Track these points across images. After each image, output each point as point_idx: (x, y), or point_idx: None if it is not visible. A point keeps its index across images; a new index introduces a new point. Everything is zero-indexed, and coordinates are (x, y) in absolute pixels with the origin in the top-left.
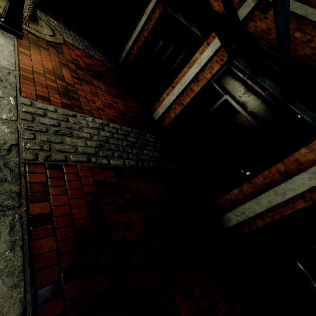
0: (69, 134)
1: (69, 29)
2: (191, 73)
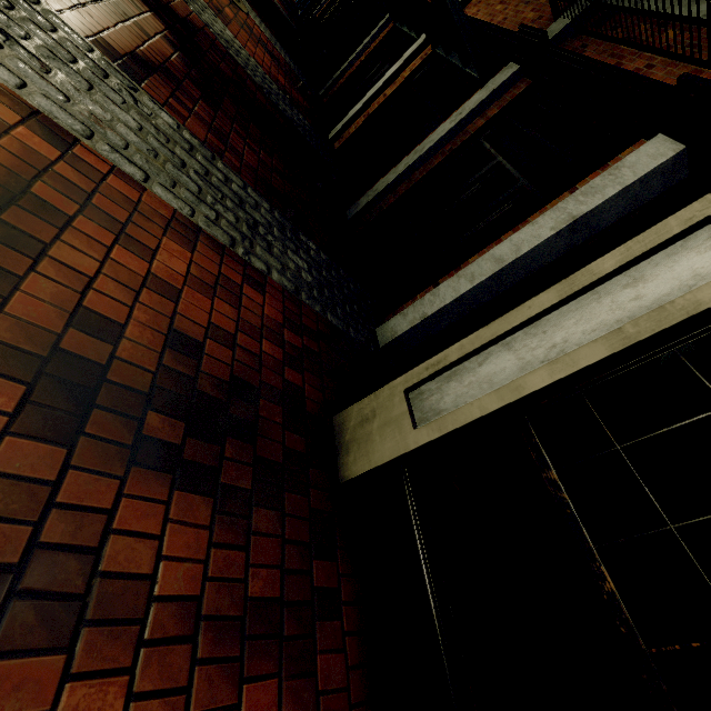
0: (200, 8)
1: (262, 22)
2: (389, 73)
